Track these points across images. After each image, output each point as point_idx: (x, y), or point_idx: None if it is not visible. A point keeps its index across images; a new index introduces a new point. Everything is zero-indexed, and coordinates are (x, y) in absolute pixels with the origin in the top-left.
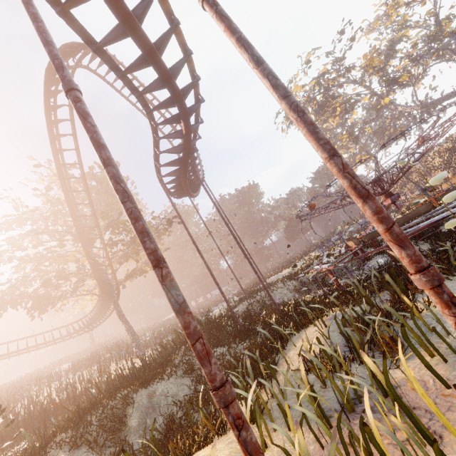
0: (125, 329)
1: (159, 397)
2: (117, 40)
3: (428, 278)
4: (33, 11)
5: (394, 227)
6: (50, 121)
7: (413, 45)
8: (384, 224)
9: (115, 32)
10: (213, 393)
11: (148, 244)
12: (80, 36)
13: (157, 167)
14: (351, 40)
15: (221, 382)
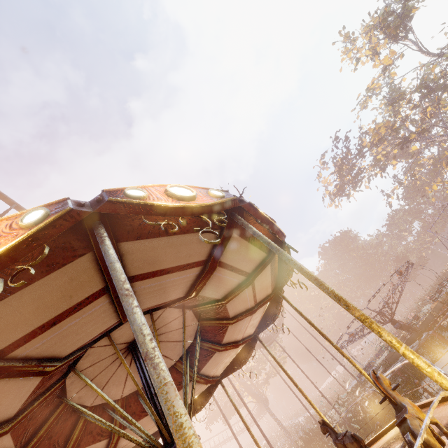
0: (278, 426)
1: None
2: None
3: None
4: None
5: None
6: None
7: (408, 102)
8: None
9: None
10: None
11: None
12: None
13: None
14: (346, 140)
15: None
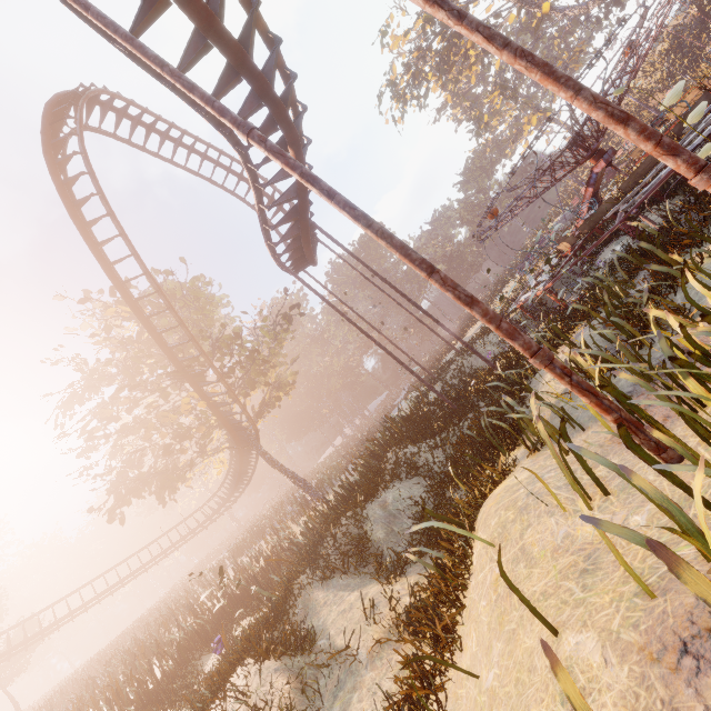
0: (287, 478)
1: (393, 504)
2: (199, 59)
3: (709, 174)
4: (153, 54)
5: (663, 139)
6: (82, 226)
7: None
8: (652, 140)
9: (193, 48)
10: (534, 357)
11: (414, 255)
12: (148, 72)
13: (267, 233)
14: None
15: (537, 346)
